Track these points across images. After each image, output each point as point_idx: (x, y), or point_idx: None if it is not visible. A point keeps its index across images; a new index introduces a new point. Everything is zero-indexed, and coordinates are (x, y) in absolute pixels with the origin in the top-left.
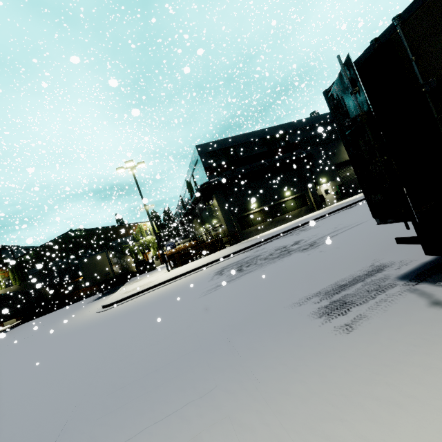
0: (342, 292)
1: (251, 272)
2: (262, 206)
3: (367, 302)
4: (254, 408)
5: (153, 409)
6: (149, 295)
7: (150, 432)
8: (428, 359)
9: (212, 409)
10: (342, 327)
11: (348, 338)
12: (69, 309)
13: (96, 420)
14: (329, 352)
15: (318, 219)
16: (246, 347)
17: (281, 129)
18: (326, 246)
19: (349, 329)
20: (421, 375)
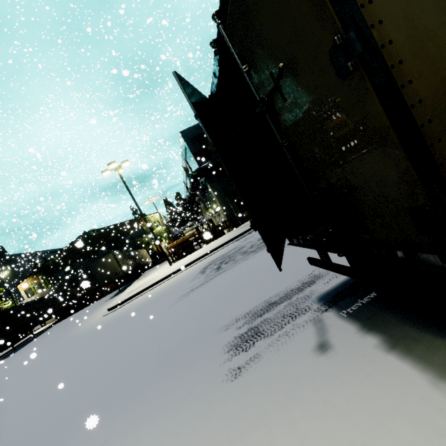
0: (265, 315)
1: (223, 272)
2: None
3: (273, 334)
4: None
5: None
6: (144, 296)
7: None
8: (262, 438)
9: None
10: (233, 371)
11: (227, 389)
12: (91, 307)
13: None
14: (203, 408)
15: None
16: (158, 385)
17: None
18: None
19: (236, 375)
20: None
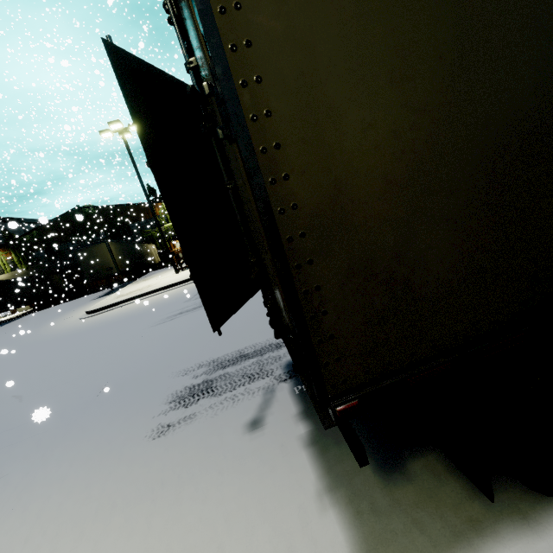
0: (228, 368)
1: None
2: None
3: (222, 394)
4: None
5: None
6: (132, 306)
7: None
8: (142, 511)
9: None
10: (161, 428)
11: (144, 448)
12: (73, 304)
13: None
14: (111, 463)
15: None
16: (85, 424)
17: None
18: None
19: (161, 433)
20: (114, 532)
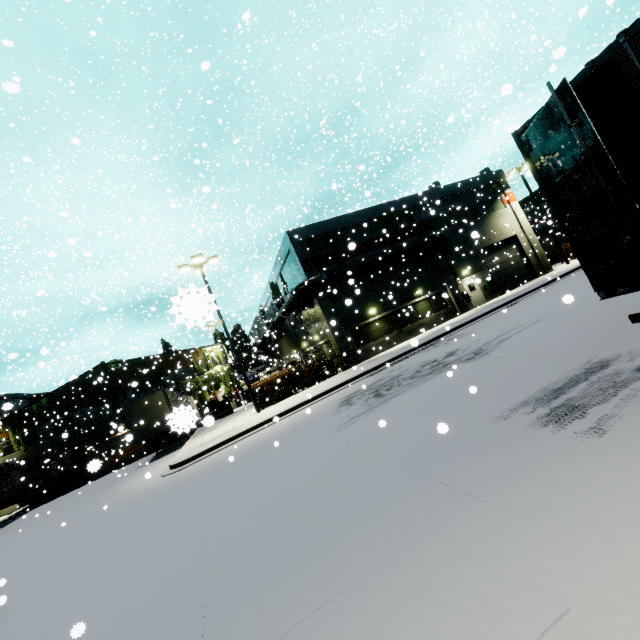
0: (562, 396)
1: (398, 395)
2: (385, 312)
3: (608, 400)
4: (510, 534)
5: (346, 563)
6: (242, 443)
7: (360, 587)
8: None
9: (443, 547)
10: (588, 432)
11: (604, 441)
12: (108, 479)
13: (257, 590)
14: (586, 460)
15: (469, 324)
16: (450, 474)
17: (402, 204)
18: (502, 352)
19: (599, 432)
20: None
